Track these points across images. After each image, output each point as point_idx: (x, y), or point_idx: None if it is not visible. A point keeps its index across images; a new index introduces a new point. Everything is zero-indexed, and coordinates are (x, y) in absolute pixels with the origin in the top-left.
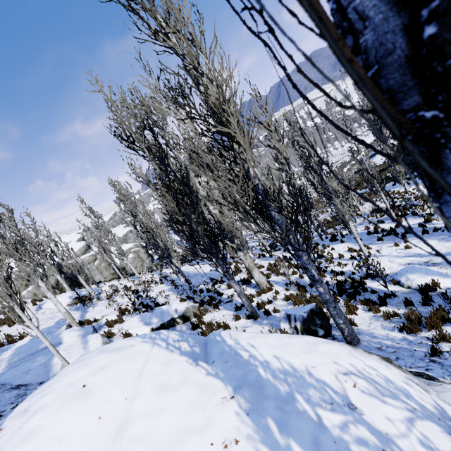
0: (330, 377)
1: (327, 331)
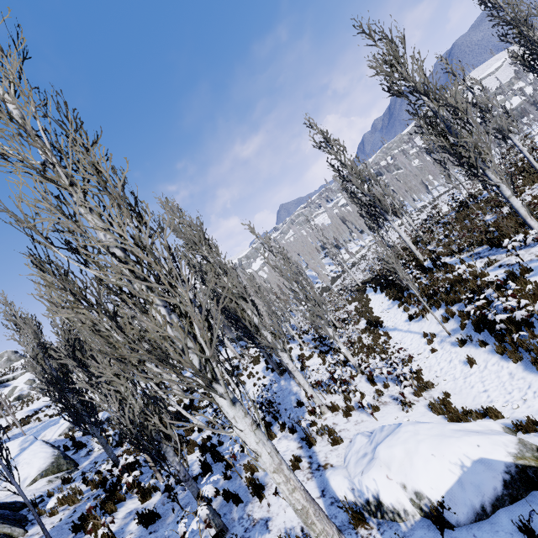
0: (23, 462)
1: (117, 444)
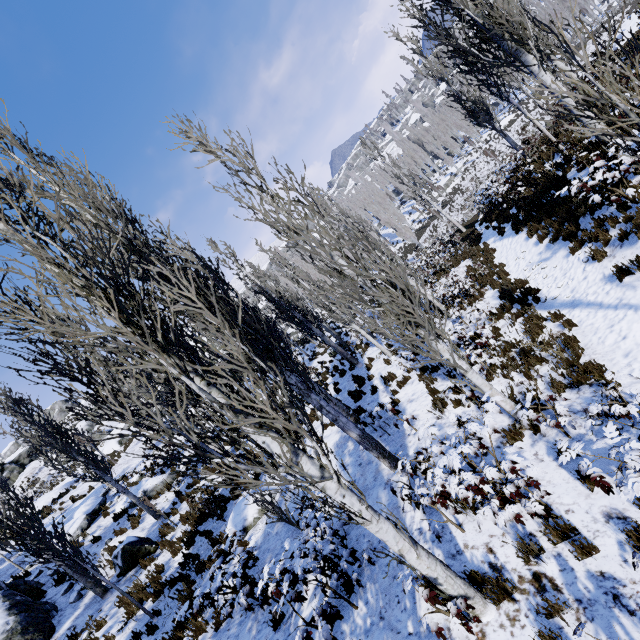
0: None
1: (122, 572)
